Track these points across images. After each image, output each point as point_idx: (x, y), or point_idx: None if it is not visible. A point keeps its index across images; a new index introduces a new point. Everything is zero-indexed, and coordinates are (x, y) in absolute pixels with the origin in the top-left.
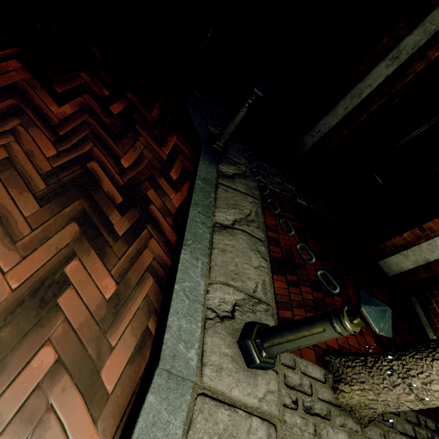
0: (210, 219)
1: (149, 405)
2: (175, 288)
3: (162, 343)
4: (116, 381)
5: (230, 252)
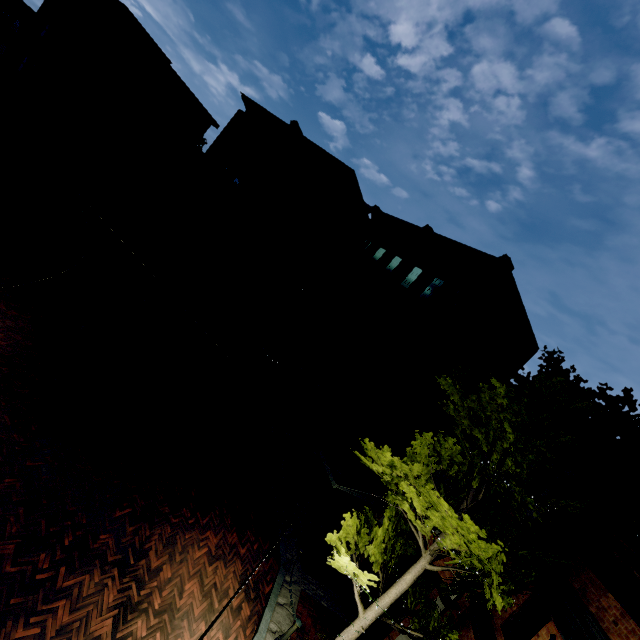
0: (276, 599)
1: (255, 638)
2: (263, 617)
3: (259, 628)
4: (248, 635)
5: (280, 614)
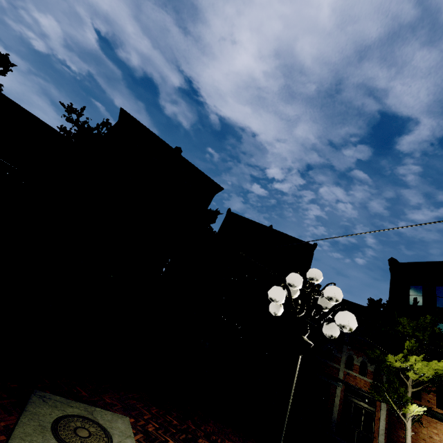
0: None
1: None
2: None
3: None
4: None
5: None
